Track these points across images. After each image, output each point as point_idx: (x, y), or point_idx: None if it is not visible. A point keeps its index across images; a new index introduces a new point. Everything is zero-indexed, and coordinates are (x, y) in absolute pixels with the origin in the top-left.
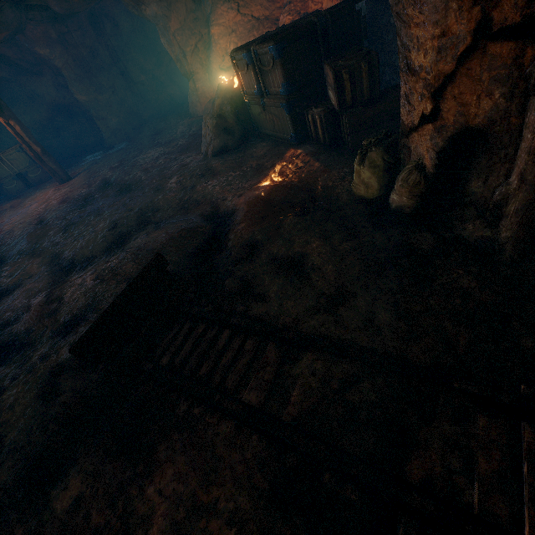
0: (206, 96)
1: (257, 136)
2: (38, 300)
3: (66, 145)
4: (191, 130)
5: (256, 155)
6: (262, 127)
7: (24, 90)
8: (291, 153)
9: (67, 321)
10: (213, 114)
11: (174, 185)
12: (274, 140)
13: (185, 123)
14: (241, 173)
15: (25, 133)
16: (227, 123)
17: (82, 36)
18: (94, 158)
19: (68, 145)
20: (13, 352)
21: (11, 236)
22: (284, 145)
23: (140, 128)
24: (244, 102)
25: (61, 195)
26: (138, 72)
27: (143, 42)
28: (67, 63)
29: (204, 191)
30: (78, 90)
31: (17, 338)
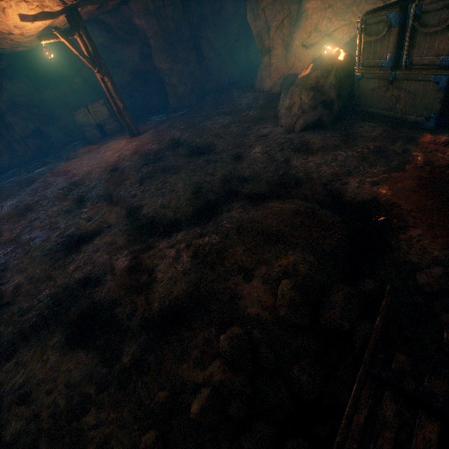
0: (277, 72)
1: (354, 115)
2: (122, 262)
3: (136, 105)
4: (258, 103)
5: (366, 134)
6: (369, 105)
7: (115, 56)
8: (428, 138)
9: (163, 309)
10: (305, 87)
11: (259, 155)
12: (385, 120)
13: (249, 96)
14: (355, 154)
15: (114, 89)
16: (326, 96)
17: (172, 11)
18: (159, 119)
19: (137, 106)
20: (96, 328)
21: (89, 177)
22: (408, 128)
23: (202, 97)
24: (346, 76)
25: (132, 147)
26: (208, 48)
27: (218, 22)
28: (156, 33)
29: (304, 167)
30: (158, 58)
31: (99, 309)
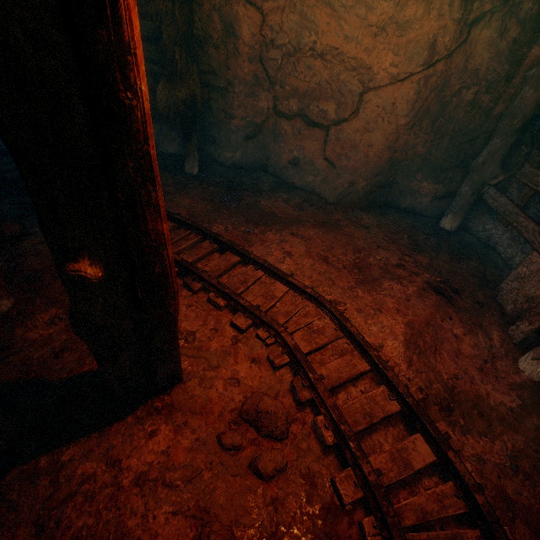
0: None
1: None
2: None
3: None
4: None
5: None
6: None
7: None
8: None
9: None
10: None
11: None
12: None
13: None
14: None
15: None
16: None
17: None
18: None
19: None
20: None
21: None
22: None
23: None
24: None
25: None
26: None
27: None
28: None
29: None
30: None
31: None
